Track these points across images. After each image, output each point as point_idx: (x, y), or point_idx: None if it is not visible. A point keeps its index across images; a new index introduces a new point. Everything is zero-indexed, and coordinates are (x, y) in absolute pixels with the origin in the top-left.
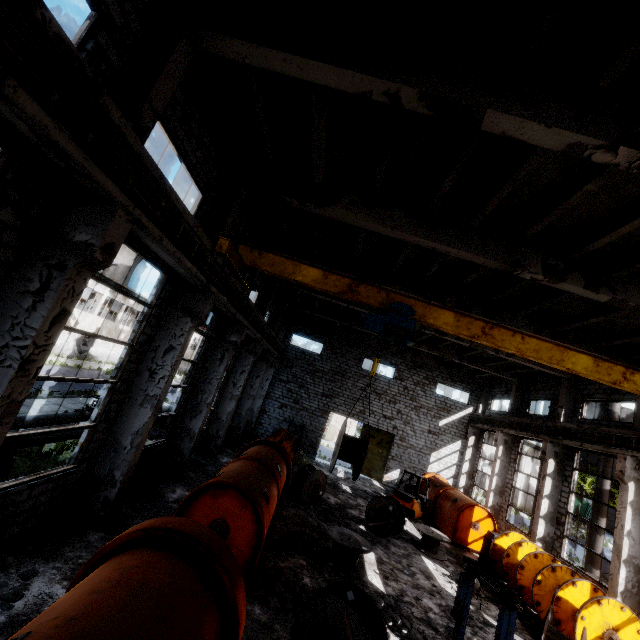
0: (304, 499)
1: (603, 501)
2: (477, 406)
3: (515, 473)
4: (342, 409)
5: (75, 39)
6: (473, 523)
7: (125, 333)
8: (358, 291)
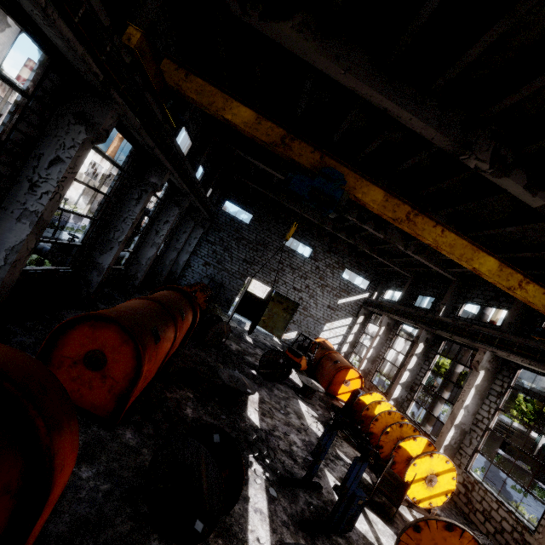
0: (207, 343)
1: (451, 380)
2: (373, 293)
3: (388, 349)
4: (259, 276)
5: None
6: (346, 381)
7: None
8: (291, 146)
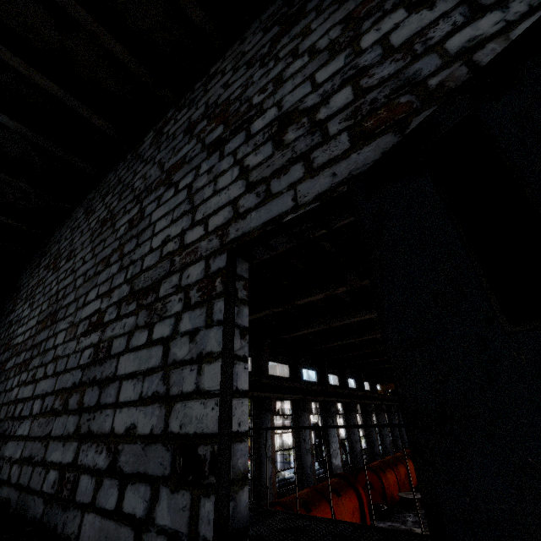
0: None
1: None
2: None
3: None
4: None
5: (355, 385)
6: None
7: None
8: None
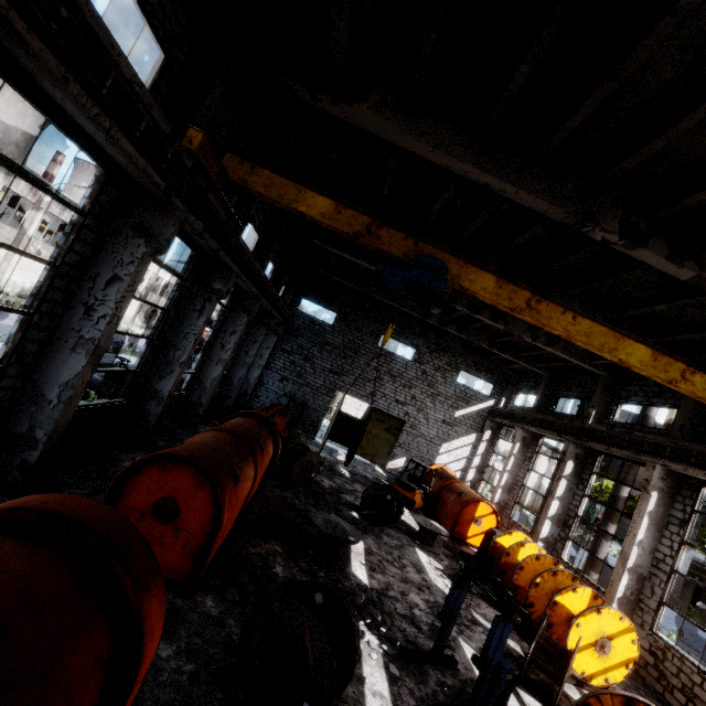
0: (293, 480)
1: (616, 508)
2: (499, 399)
3: (528, 472)
4: (351, 389)
5: None
6: (476, 518)
7: None
8: (378, 235)
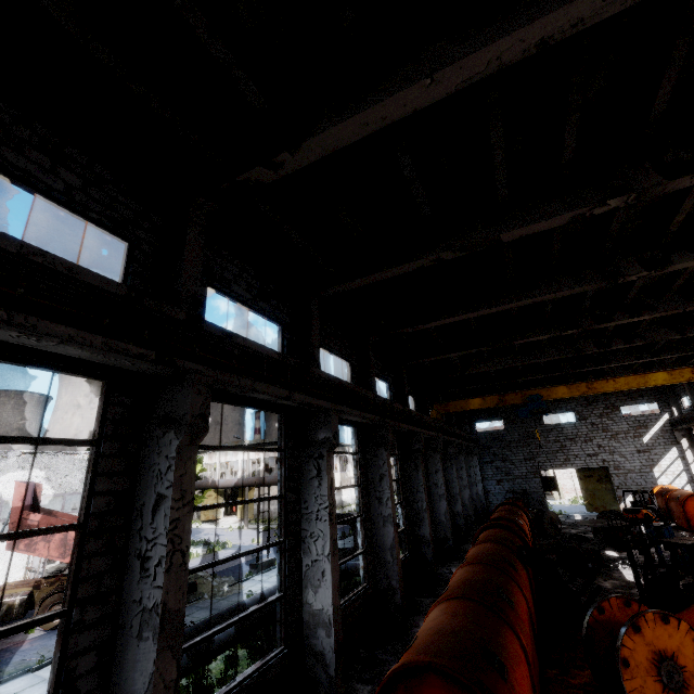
0: (549, 533)
1: None
2: (671, 410)
3: None
4: (548, 464)
5: (388, 395)
6: None
7: (346, 477)
8: (505, 399)
